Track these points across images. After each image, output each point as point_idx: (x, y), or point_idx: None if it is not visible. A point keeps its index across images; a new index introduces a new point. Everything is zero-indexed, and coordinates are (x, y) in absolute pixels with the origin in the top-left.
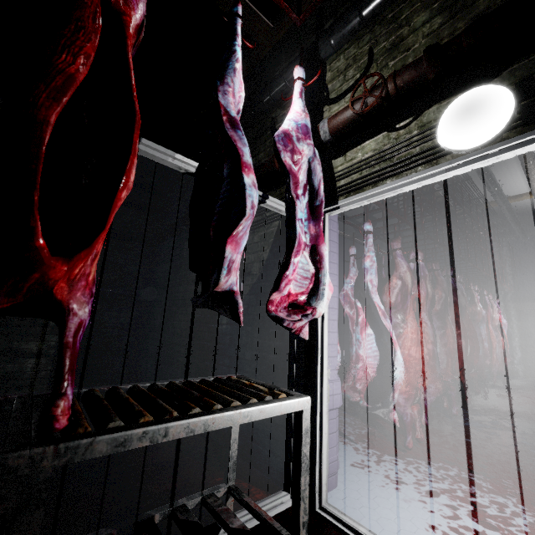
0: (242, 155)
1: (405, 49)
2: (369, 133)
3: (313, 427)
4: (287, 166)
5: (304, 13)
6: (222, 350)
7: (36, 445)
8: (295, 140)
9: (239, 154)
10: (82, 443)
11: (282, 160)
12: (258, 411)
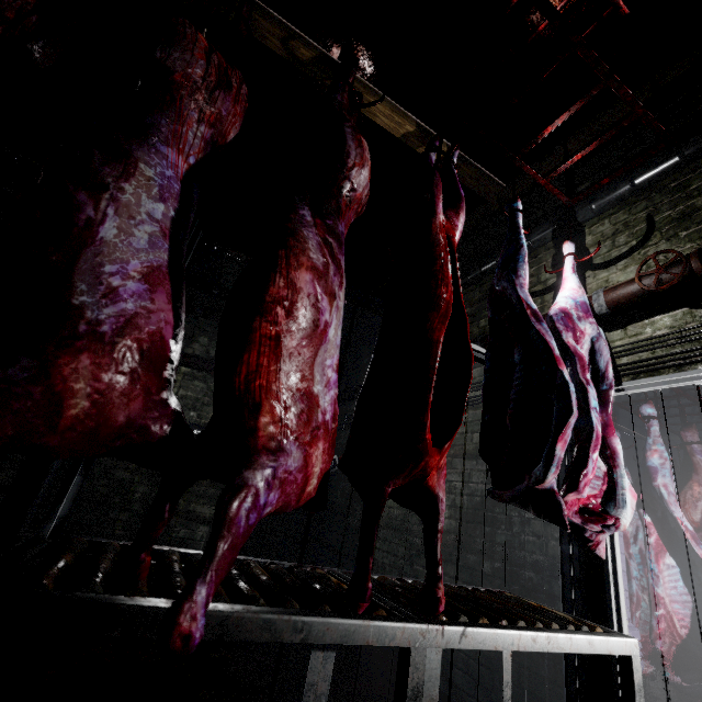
0: (552, 350)
1: (701, 220)
2: (659, 307)
3: (611, 693)
4: (571, 348)
5: (578, 197)
6: (443, 553)
7: (427, 621)
8: (575, 319)
9: (550, 348)
10: (457, 630)
11: (563, 340)
12: (587, 642)
